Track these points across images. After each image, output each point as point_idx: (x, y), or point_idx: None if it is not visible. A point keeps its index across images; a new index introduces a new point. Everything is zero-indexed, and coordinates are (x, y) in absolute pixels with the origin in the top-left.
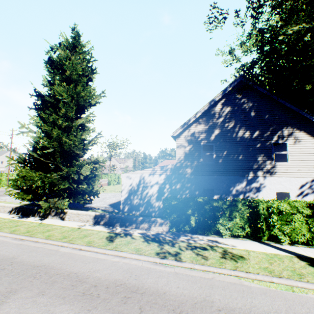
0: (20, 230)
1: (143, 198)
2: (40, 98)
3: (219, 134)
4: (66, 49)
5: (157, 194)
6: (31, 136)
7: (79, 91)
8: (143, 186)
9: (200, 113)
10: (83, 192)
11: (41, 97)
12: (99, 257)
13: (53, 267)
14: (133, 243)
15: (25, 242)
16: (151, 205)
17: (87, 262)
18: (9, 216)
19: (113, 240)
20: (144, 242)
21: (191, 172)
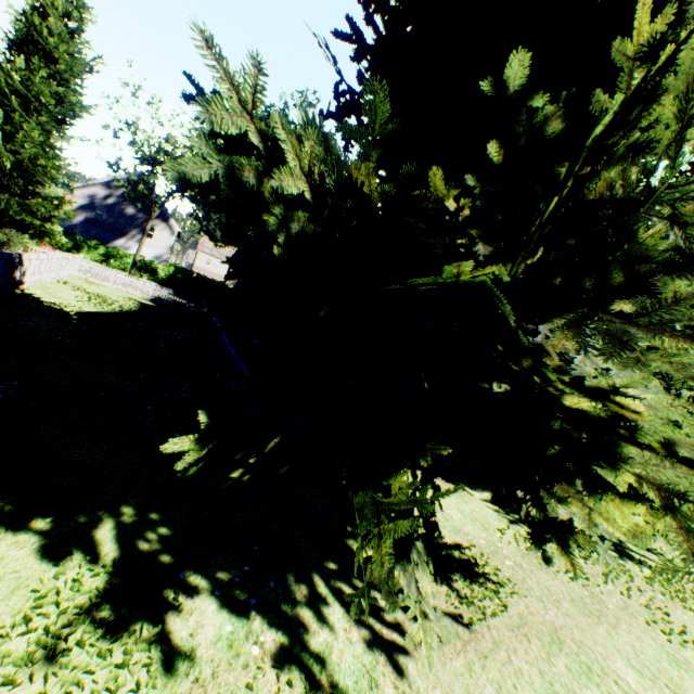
0: None
1: None
2: None
3: (115, 204)
4: None
5: None
6: None
7: None
8: None
9: (104, 181)
10: None
11: None
12: None
13: None
14: None
15: None
16: None
17: None
18: None
19: None
20: None
21: (82, 221)
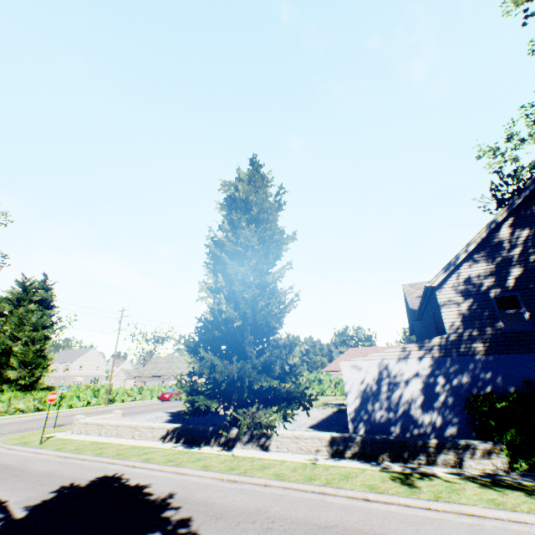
0: (215, 466)
1: (394, 407)
2: (218, 249)
3: (522, 275)
4: (247, 183)
5: (422, 396)
6: (209, 303)
7: (273, 234)
8: (389, 383)
9: (475, 244)
10: (288, 396)
11: (220, 248)
12: (425, 515)
13: (359, 529)
14: (463, 490)
15: (245, 485)
16: (415, 422)
17: (413, 522)
18: (165, 444)
19: (411, 483)
20: (485, 488)
21: (484, 350)
